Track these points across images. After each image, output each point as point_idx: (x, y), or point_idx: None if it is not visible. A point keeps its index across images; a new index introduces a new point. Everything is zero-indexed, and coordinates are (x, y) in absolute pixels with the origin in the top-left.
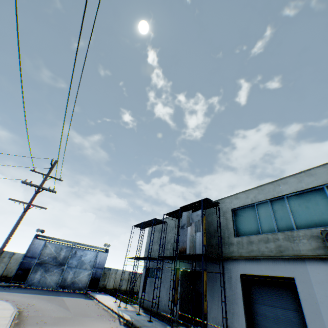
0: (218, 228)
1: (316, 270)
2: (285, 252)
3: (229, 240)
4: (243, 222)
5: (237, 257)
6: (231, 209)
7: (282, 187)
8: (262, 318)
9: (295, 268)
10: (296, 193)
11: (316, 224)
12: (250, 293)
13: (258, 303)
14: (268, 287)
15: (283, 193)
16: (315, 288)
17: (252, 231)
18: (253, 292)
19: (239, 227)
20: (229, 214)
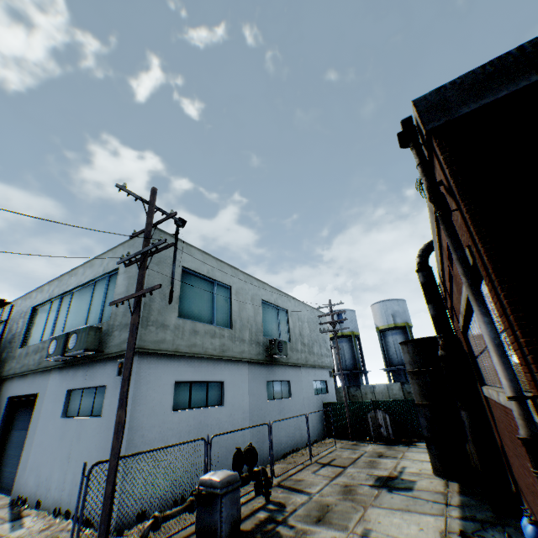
0: (15, 336)
1: (54, 382)
2: (43, 364)
3: (16, 352)
4: (38, 326)
5: (12, 375)
6: (34, 308)
7: (73, 279)
8: (11, 446)
9: (44, 382)
10: (80, 288)
11: (76, 328)
12: (14, 419)
13: (14, 430)
14: (27, 408)
15: (70, 288)
16: (46, 403)
17: (39, 338)
18: (16, 417)
19: (32, 334)
20: (29, 315)
